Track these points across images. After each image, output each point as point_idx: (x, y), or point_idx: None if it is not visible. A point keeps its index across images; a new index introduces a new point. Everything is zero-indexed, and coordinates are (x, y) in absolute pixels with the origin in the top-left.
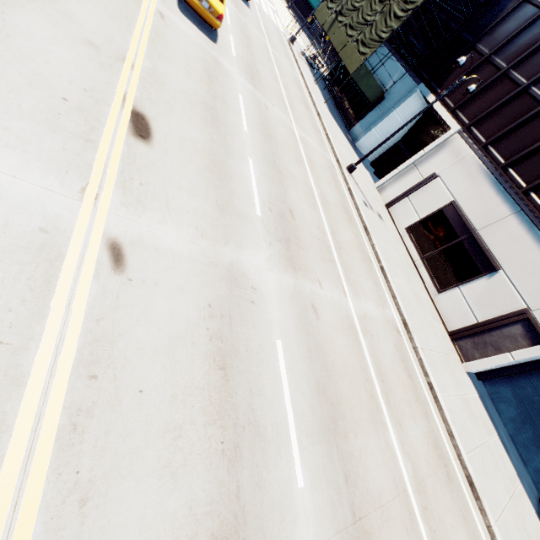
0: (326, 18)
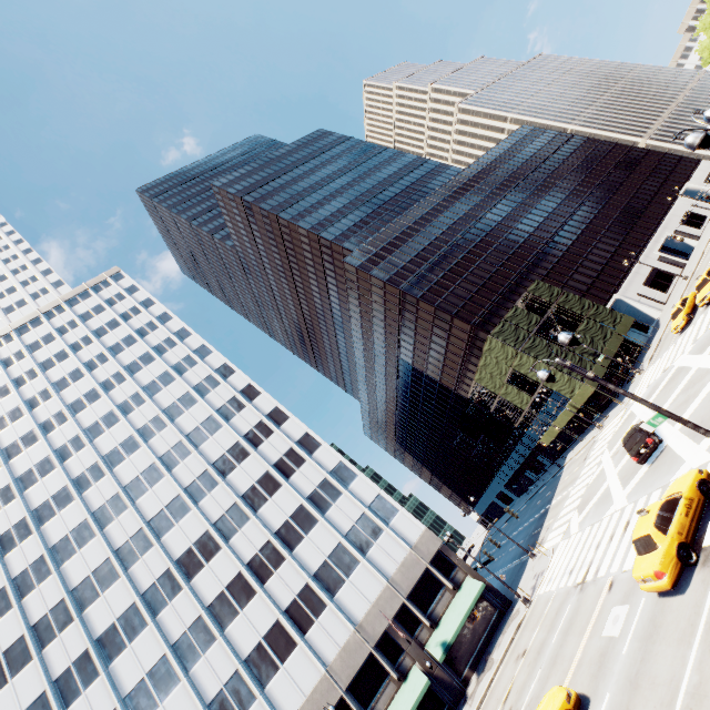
0: (600, 366)
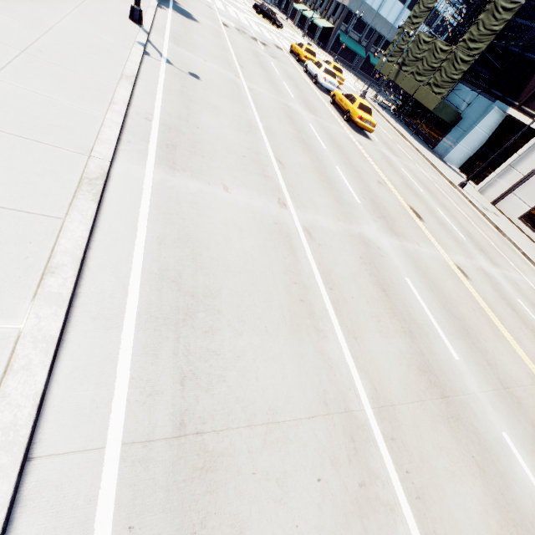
0: (390, 70)
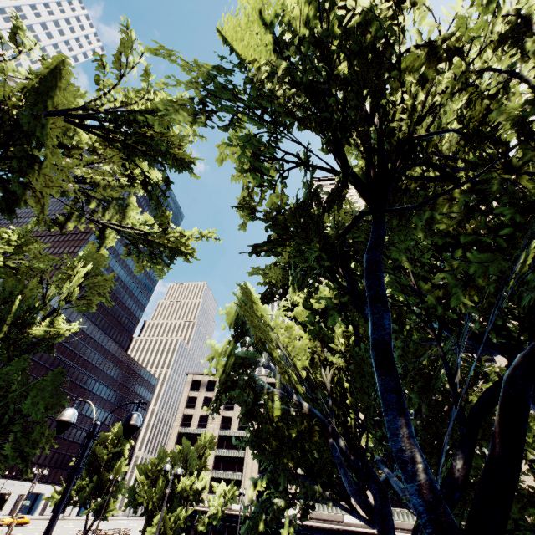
0: None
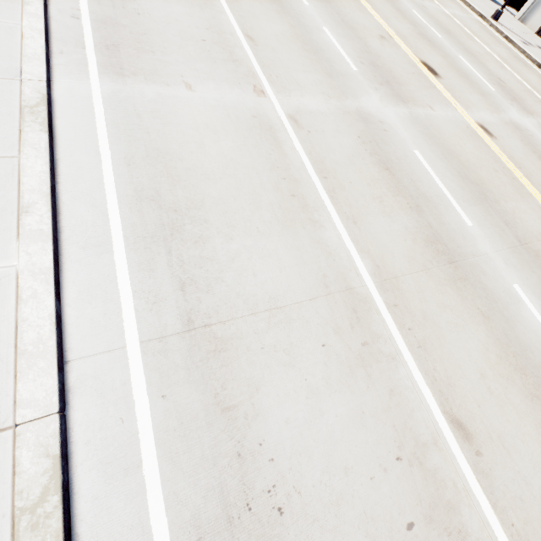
0: None
